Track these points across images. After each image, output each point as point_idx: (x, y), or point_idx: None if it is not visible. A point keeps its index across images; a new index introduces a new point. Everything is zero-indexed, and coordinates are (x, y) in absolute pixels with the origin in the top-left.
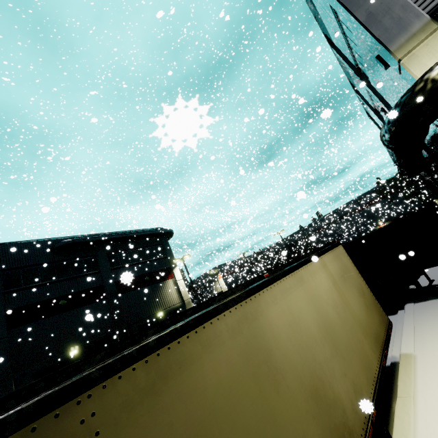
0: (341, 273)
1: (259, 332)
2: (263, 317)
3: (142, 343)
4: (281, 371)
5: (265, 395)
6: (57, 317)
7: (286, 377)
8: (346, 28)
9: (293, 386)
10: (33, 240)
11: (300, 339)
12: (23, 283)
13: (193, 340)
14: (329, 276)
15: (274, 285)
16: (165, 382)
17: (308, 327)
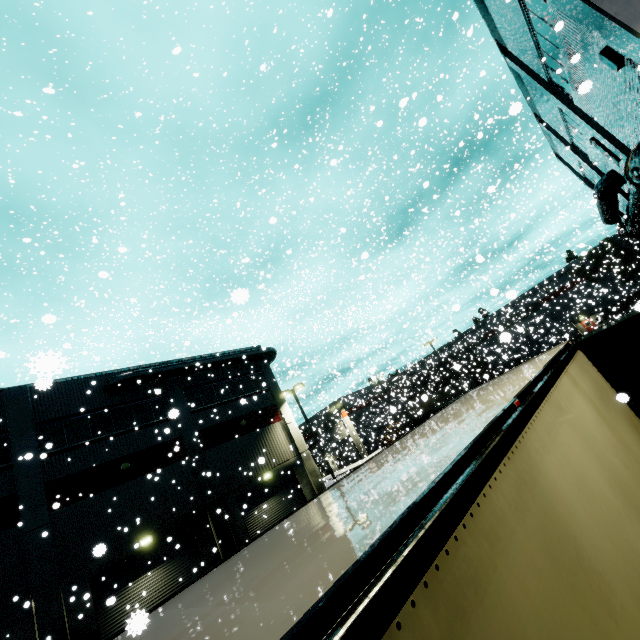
0: (597, 394)
1: (548, 505)
2: (542, 477)
3: (409, 548)
4: (603, 577)
5: (604, 630)
6: (119, 489)
7: (613, 588)
8: (538, 19)
9: (629, 604)
10: (78, 376)
11: (600, 513)
12: (68, 441)
13: (473, 532)
14: (587, 399)
15: (532, 419)
16: (465, 626)
17: (600, 490)
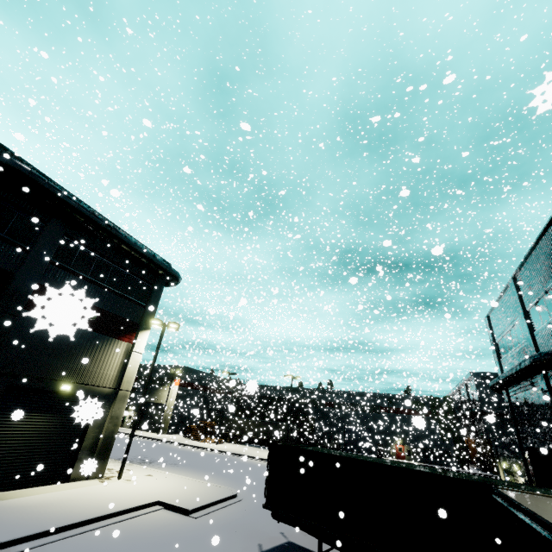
0: None
1: None
2: None
3: None
4: None
5: None
6: None
7: None
8: None
9: None
10: None
11: None
12: None
13: None
14: None
15: None
16: None
17: None
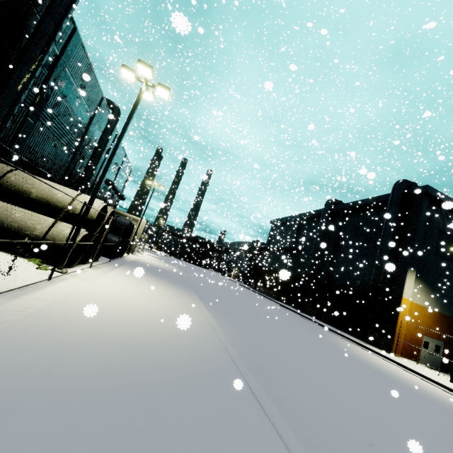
0: None
1: None
2: None
3: None
4: None
5: None
6: None
7: None
8: None
9: None
10: None
11: None
12: None
13: None
14: None
15: None
16: None
17: None
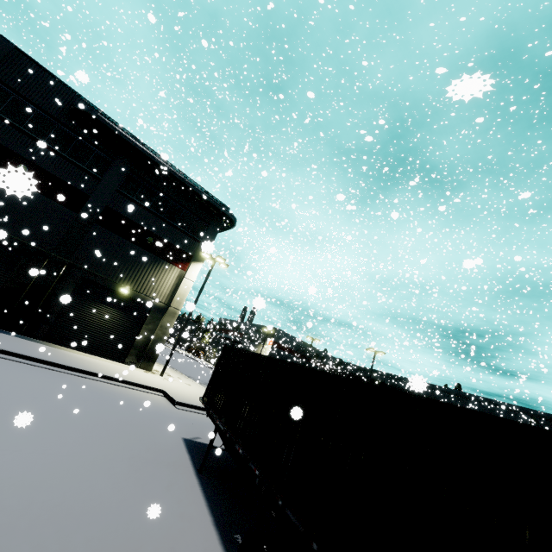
0: None
1: None
2: None
3: None
4: None
5: None
6: None
7: None
8: None
9: None
10: (59, 79)
11: None
12: (2, 110)
13: None
14: None
15: None
16: None
17: None
